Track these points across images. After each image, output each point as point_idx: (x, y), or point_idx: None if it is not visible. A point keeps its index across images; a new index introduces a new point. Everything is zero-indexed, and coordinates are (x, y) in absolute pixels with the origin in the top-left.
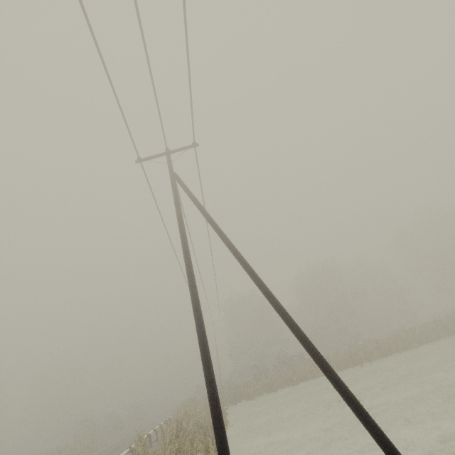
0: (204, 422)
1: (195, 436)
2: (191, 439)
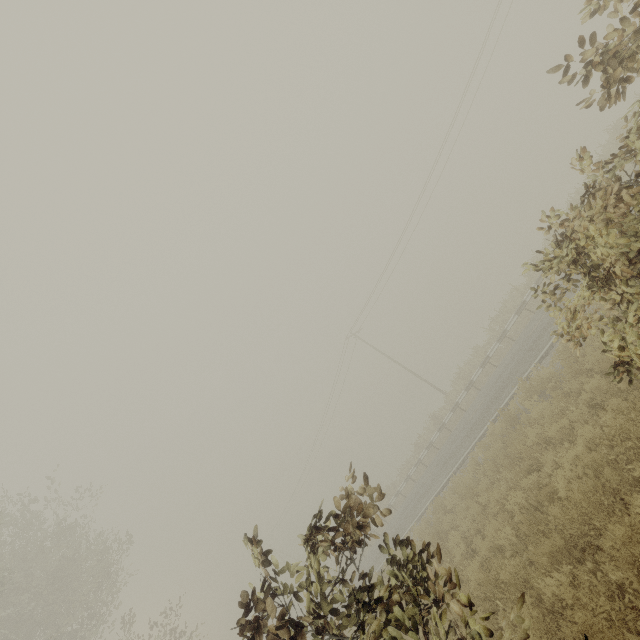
0: None
1: None
2: None
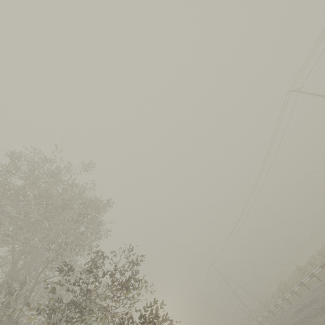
0: None
1: None
2: None
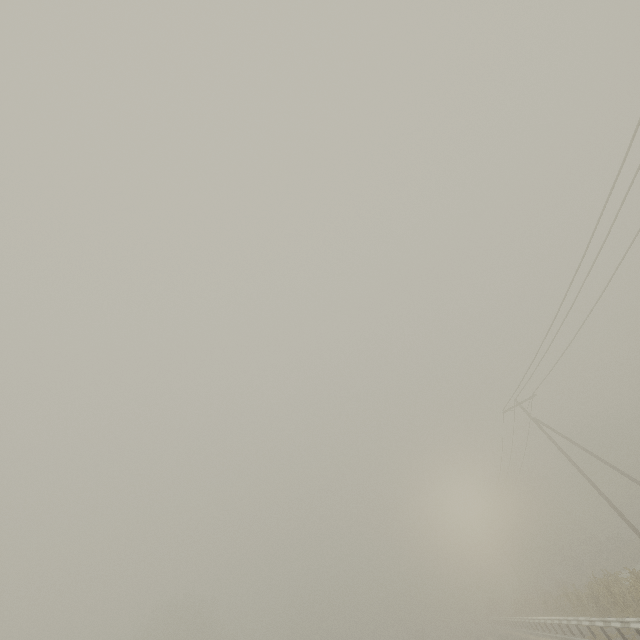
0: None
1: None
2: None
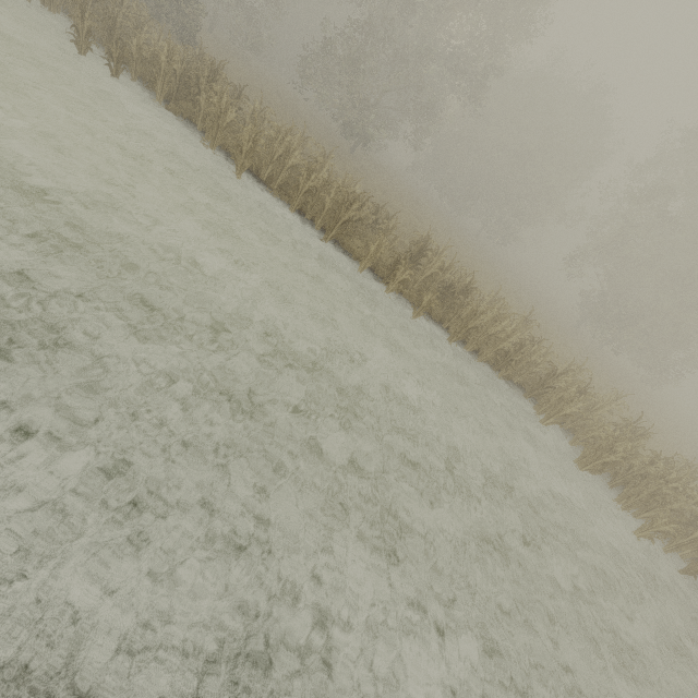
0: None
1: None
2: None
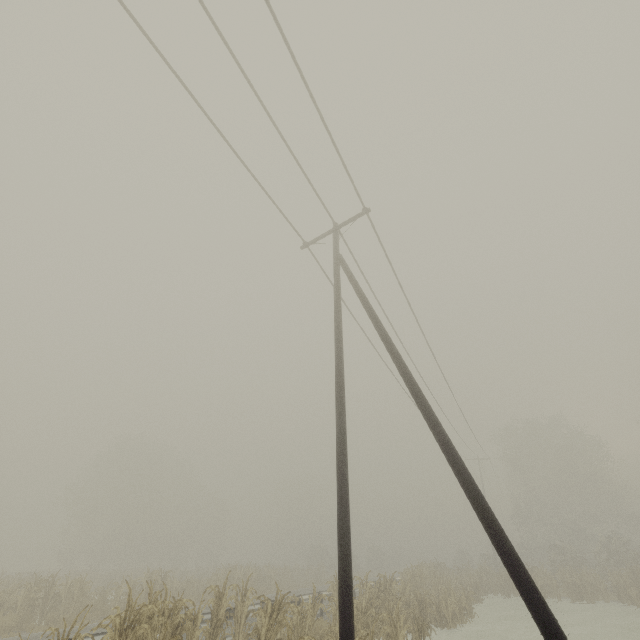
0: (430, 597)
1: (394, 604)
2: (390, 606)
